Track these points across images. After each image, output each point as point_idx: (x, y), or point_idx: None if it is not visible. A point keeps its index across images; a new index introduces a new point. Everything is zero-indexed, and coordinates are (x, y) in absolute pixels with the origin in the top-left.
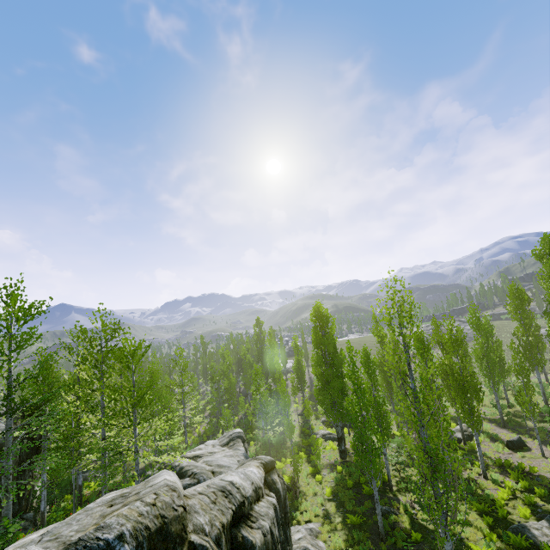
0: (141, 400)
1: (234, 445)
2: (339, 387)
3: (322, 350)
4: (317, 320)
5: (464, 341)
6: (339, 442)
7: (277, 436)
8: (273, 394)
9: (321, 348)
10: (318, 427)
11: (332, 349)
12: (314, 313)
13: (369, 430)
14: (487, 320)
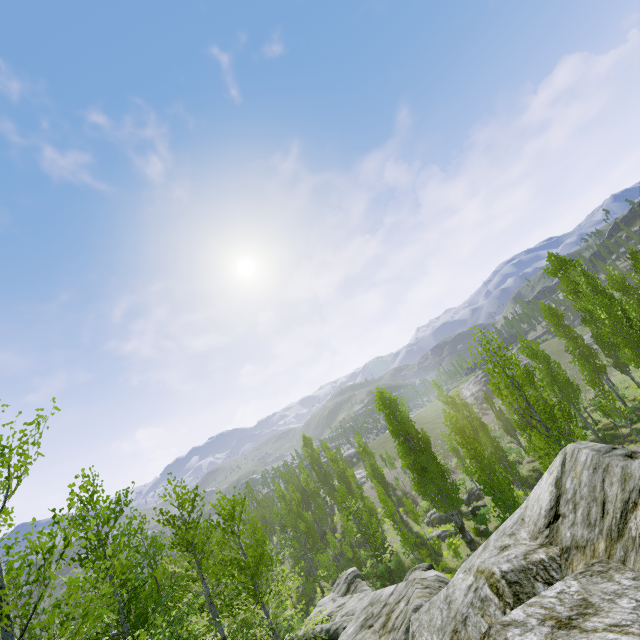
0: (259, 564)
1: (356, 588)
2: (438, 469)
3: (402, 437)
4: (386, 407)
5: (535, 372)
6: (462, 532)
7: (393, 558)
8: (355, 519)
9: (402, 435)
10: (426, 531)
11: (413, 432)
12: (380, 401)
13: (504, 490)
14: (537, 347)
